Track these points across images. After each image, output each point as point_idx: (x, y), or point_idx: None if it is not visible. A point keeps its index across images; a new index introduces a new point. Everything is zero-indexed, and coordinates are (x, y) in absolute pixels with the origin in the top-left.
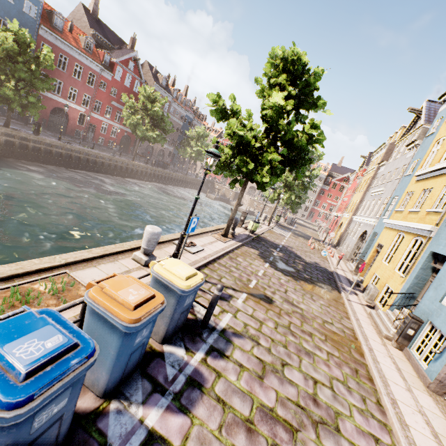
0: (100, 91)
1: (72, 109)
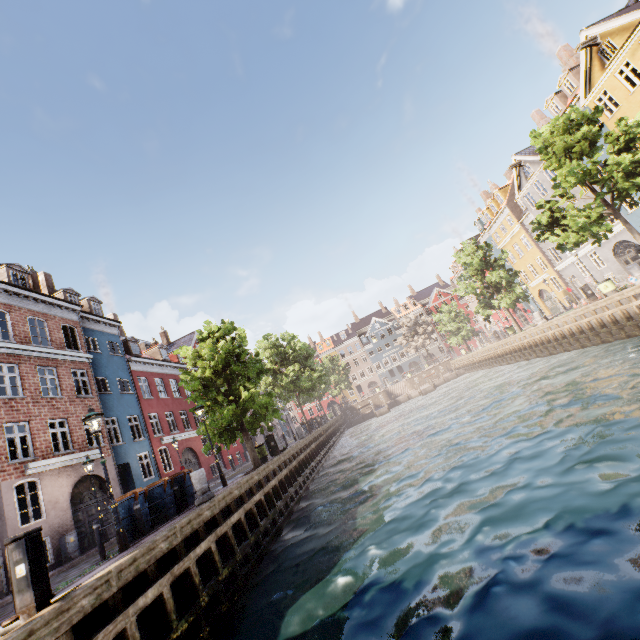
0: None
1: (193, 440)
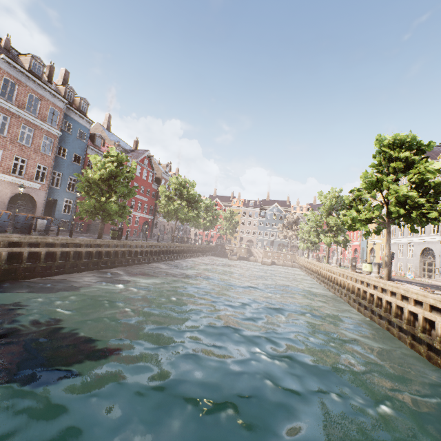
0: None
1: None
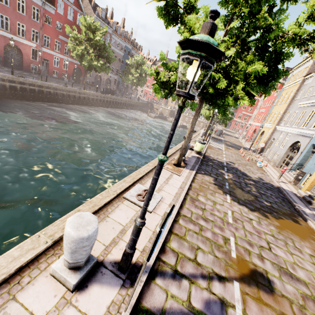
0: (46, 26)
1: (23, 44)
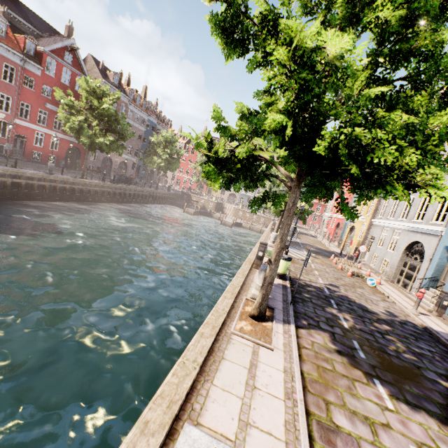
0: (26, 90)
1: None
